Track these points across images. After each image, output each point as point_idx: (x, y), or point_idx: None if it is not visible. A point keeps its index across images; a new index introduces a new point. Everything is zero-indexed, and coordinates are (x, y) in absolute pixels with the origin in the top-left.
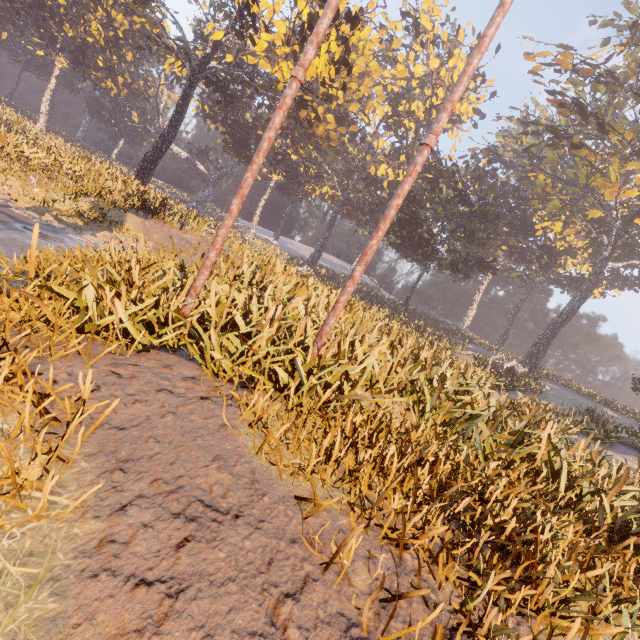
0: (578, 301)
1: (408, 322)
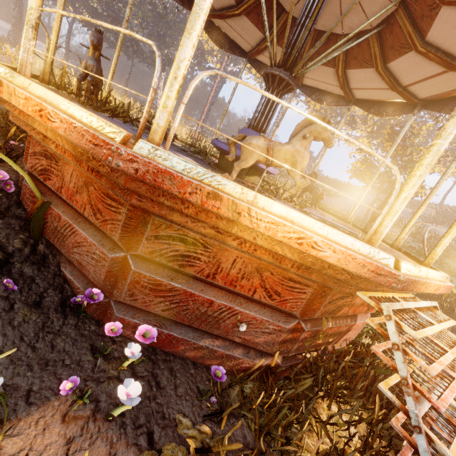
0: (218, 90)
1: None
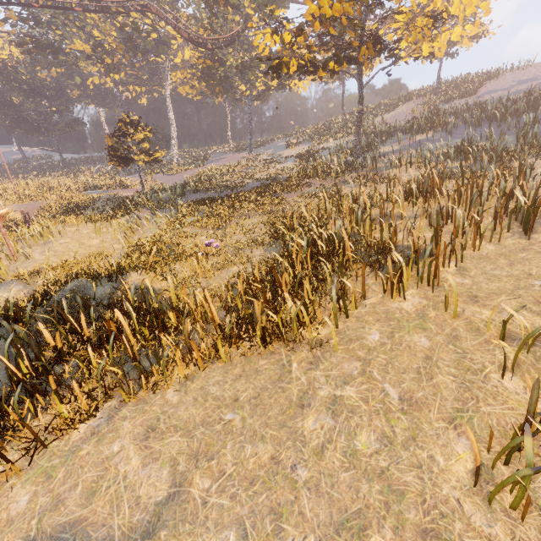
0: None
1: (70, 171)
